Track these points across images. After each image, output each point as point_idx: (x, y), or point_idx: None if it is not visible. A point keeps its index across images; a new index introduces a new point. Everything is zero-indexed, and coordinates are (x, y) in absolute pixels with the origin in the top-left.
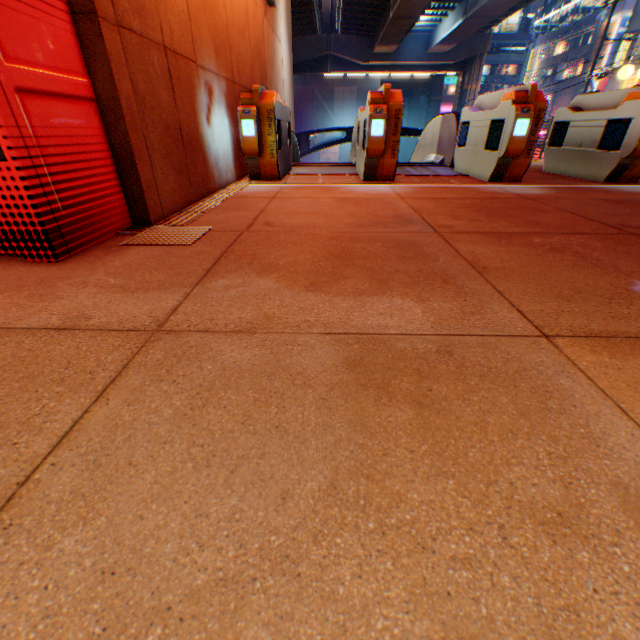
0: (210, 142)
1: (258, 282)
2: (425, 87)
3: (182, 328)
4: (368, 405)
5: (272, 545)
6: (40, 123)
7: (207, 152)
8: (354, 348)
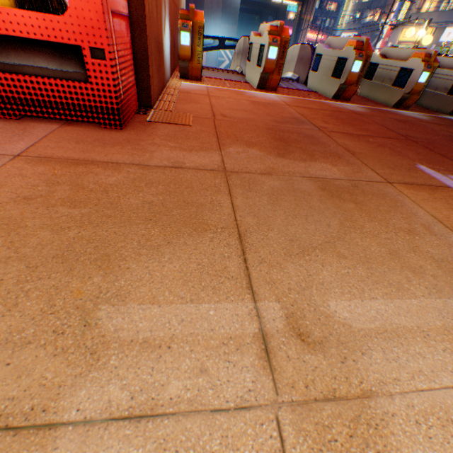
0: (165, 48)
1: (251, 151)
2: (273, 10)
3: (236, 171)
4: (337, 202)
5: (333, 236)
6: (116, 35)
7: (164, 56)
8: (318, 183)
